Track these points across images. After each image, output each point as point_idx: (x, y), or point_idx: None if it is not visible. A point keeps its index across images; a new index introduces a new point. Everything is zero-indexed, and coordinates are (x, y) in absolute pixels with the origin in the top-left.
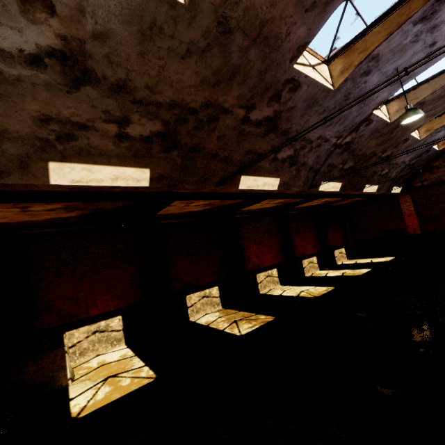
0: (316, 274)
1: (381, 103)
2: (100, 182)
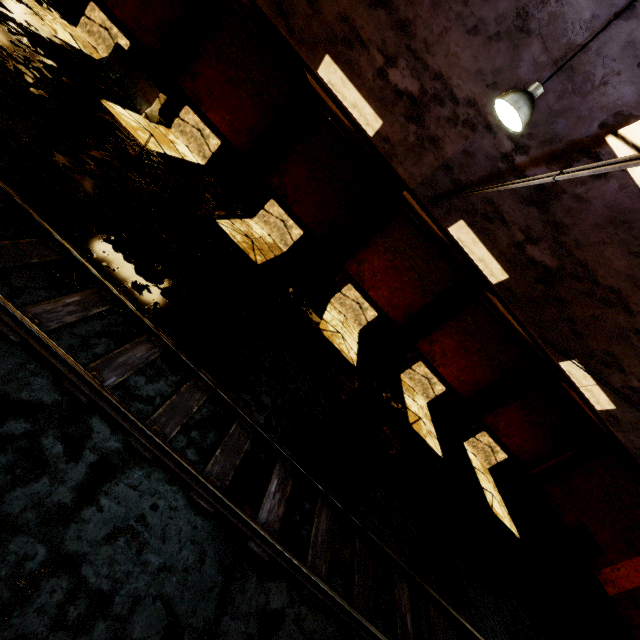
0: (407, 387)
1: (624, 122)
2: None
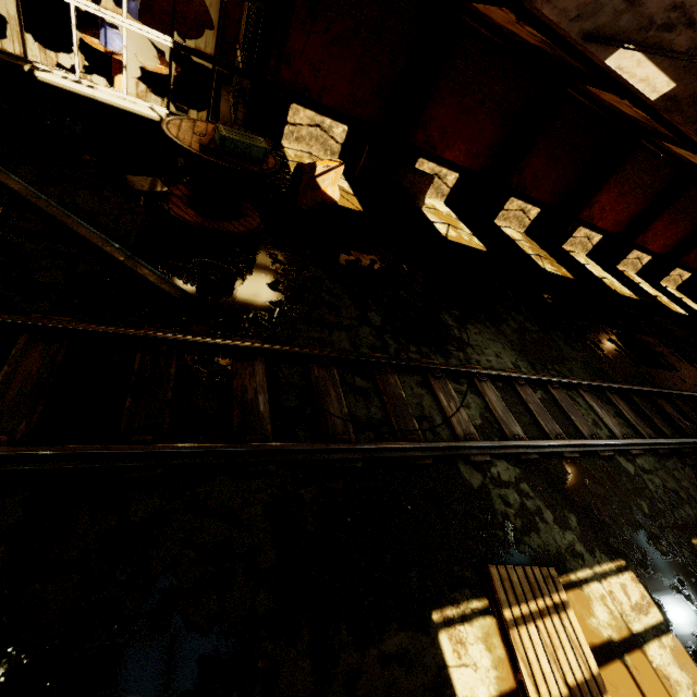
0: (629, 275)
1: None
2: (630, 77)
